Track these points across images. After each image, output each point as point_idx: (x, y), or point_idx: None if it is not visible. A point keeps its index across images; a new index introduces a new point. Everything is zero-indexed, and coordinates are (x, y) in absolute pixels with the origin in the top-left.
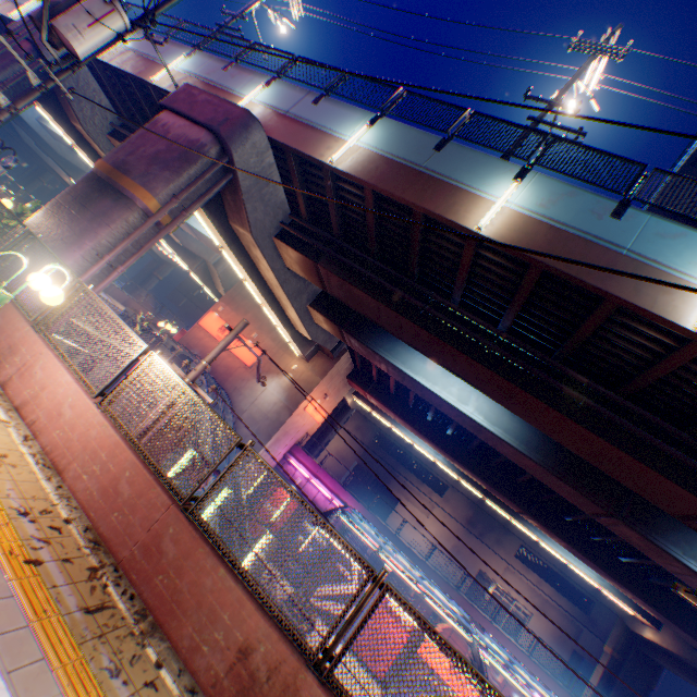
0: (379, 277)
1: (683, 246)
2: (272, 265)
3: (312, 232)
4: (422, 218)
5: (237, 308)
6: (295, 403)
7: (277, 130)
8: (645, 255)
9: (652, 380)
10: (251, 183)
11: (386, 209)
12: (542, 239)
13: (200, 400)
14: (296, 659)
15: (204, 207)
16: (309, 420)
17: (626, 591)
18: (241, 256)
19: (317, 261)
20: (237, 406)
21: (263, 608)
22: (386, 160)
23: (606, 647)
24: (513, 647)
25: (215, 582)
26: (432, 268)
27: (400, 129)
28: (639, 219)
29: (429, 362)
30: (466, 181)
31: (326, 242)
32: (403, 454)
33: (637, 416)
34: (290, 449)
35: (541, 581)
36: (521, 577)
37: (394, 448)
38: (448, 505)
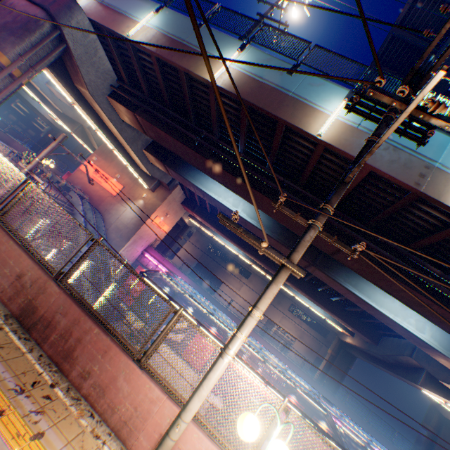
0: (173, 122)
1: (321, 91)
2: (110, 117)
3: (132, 93)
4: (186, 76)
5: (106, 158)
6: (145, 218)
7: (95, 13)
8: (301, 96)
9: (309, 173)
10: (81, 52)
11: (169, 72)
12: (248, 86)
13: (7, 160)
14: (47, 277)
15: (51, 70)
16: (157, 231)
17: (334, 316)
18: (88, 110)
19: (135, 112)
20: (108, 221)
21: (34, 259)
22: (164, 36)
23: (329, 350)
24: (272, 349)
25: (7, 248)
26: (202, 114)
27: (175, 16)
28: (302, 75)
29: (217, 183)
30: (210, 51)
31: (141, 100)
32: (225, 256)
33: (309, 198)
34: (146, 248)
35: (302, 322)
36: (291, 321)
37: (220, 252)
38: (251, 284)
